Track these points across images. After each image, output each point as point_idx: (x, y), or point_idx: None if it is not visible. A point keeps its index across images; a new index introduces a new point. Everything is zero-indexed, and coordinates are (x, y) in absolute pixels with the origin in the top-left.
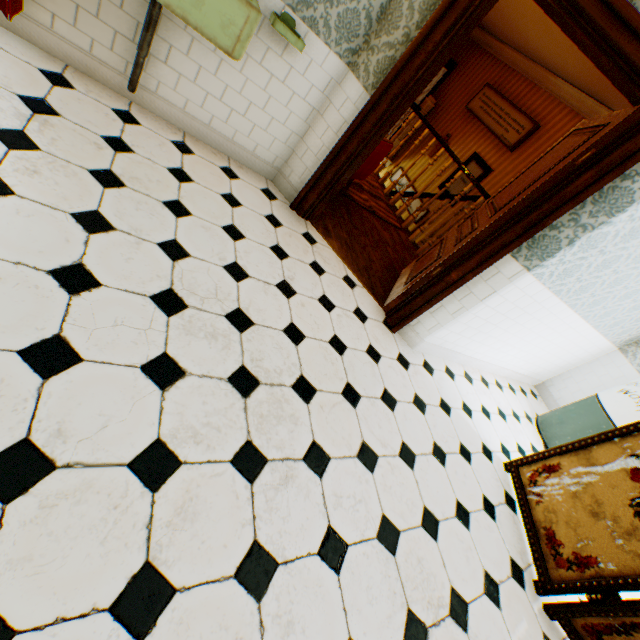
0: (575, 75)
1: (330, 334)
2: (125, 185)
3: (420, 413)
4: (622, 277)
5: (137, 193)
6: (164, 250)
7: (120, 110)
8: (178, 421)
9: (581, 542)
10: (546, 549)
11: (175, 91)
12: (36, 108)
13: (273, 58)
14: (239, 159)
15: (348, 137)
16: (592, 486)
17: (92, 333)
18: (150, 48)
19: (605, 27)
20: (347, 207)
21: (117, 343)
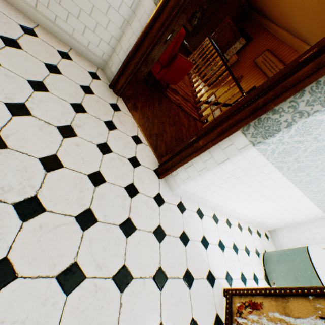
0: None
1: (94, 169)
2: None
3: (156, 241)
4: None
5: None
6: None
7: None
8: None
9: None
10: None
11: None
12: None
13: None
14: (79, 51)
15: (142, 38)
16: None
17: None
18: None
19: None
20: (161, 99)
21: None
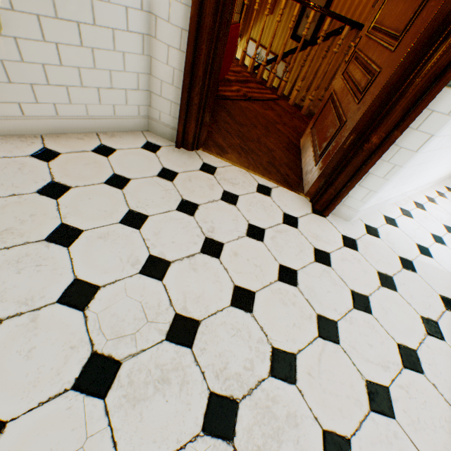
0: None
1: (275, 268)
2: None
3: (392, 292)
4: None
5: (12, 249)
6: (67, 304)
7: None
8: None
9: None
10: None
11: (0, 102)
12: None
13: (64, 1)
14: (106, 129)
15: (193, 46)
16: None
17: None
18: None
19: None
20: (225, 109)
21: None
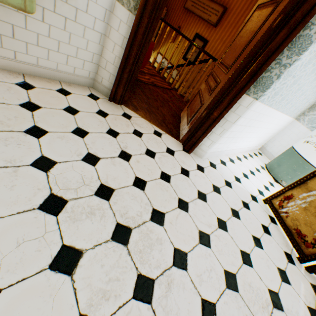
0: None
1: (159, 172)
2: None
3: (219, 195)
4: (301, 86)
5: (2, 132)
6: (37, 167)
7: None
8: (89, 292)
9: (315, 232)
10: (298, 240)
11: (3, 48)
12: None
13: (61, 5)
14: (67, 80)
15: (129, 47)
16: (313, 202)
17: (1, 263)
18: None
19: None
20: (140, 87)
21: (24, 259)
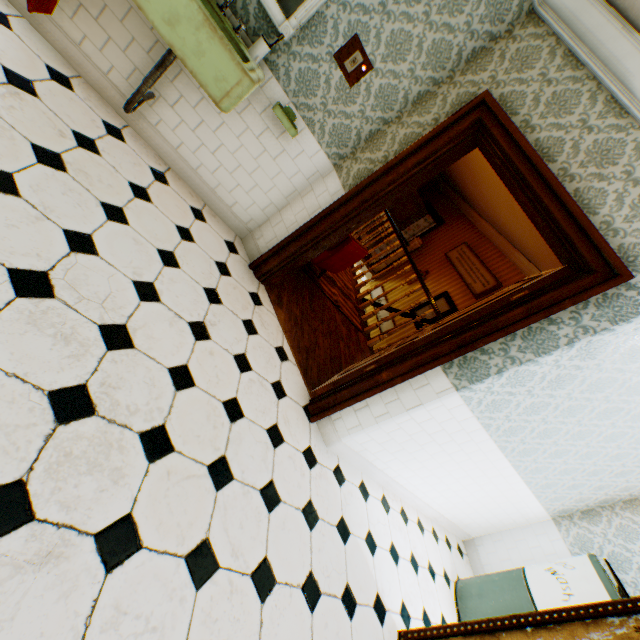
0: (533, 254)
1: (230, 394)
2: (67, 171)
3: (307, 526)
4: (552, 429)
5: (76, 182)
6: (68, 237)
7: (112, 124)
8: None
9: None
10: None
11: (174, 131)
12: (16, 82)
13: (270, 137)
14: (215, 209)
15: (318, 220)
16: None
17: None
18: (156, 83)
19: (540, 194)
20: (312, 291)
21: None
